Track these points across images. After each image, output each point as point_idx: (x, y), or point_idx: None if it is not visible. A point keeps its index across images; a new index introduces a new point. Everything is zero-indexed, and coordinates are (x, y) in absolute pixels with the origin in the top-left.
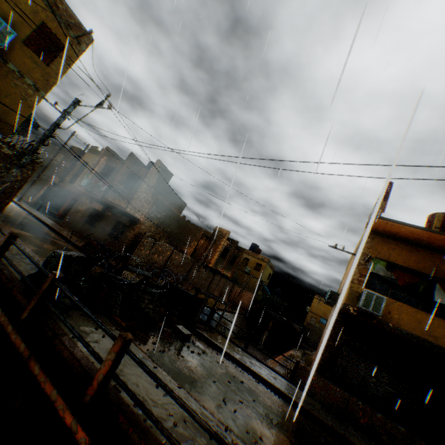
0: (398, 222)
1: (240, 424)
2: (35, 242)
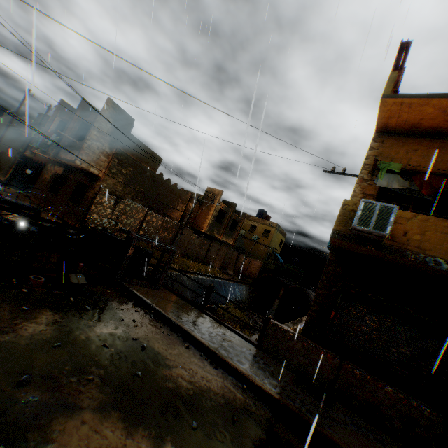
0: (419, 95)
1: (1, 432)
2: None
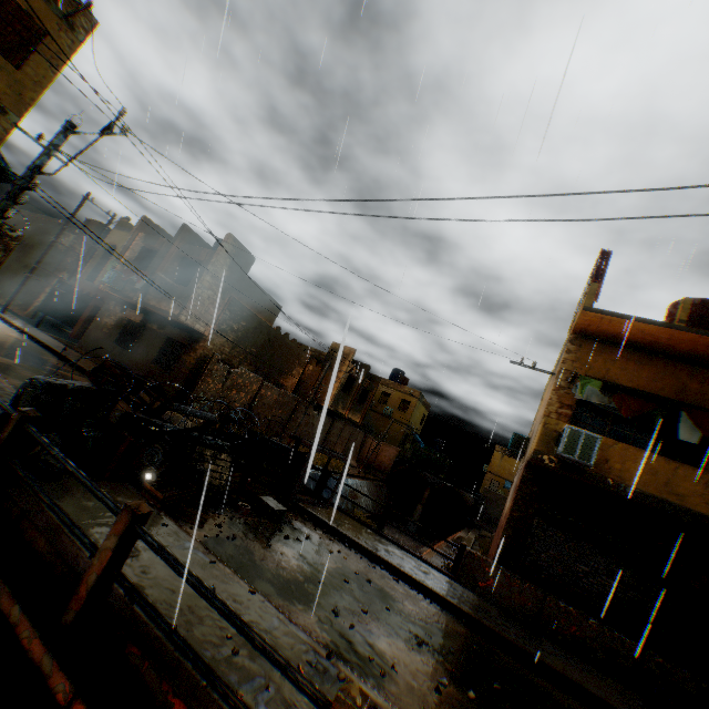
0: (619, 315)
1: (360, 647)
2: (21, 373)
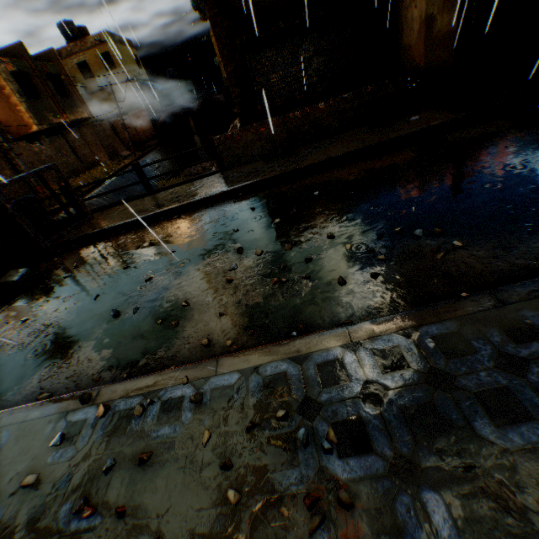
0: None
1: (148, 324)
2: None
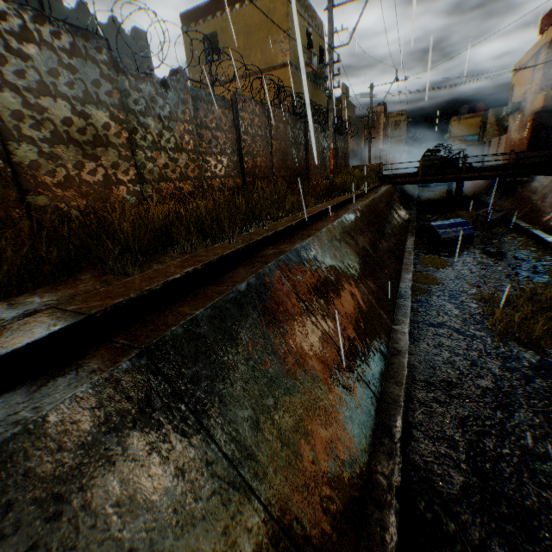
0: None
1: None
2: None
